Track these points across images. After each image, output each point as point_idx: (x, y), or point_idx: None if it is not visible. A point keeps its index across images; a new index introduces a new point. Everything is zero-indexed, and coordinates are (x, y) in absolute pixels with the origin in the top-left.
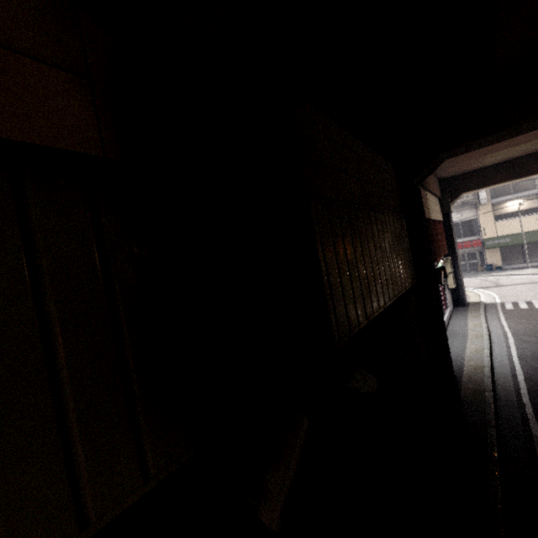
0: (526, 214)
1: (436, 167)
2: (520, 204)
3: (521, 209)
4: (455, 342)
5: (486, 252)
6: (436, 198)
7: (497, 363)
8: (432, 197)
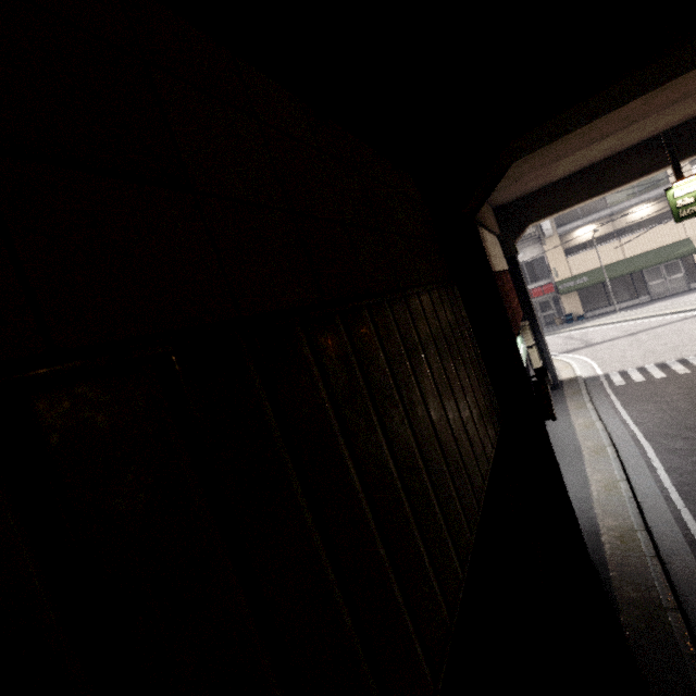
0: (601, 243)
1: (500, 177)
2: (595, 231)
3: (594, 237)
4: (567, 469)
5: (562, 299)
6: (495, 237)
7: (650, 513)
8: (490, 235)
